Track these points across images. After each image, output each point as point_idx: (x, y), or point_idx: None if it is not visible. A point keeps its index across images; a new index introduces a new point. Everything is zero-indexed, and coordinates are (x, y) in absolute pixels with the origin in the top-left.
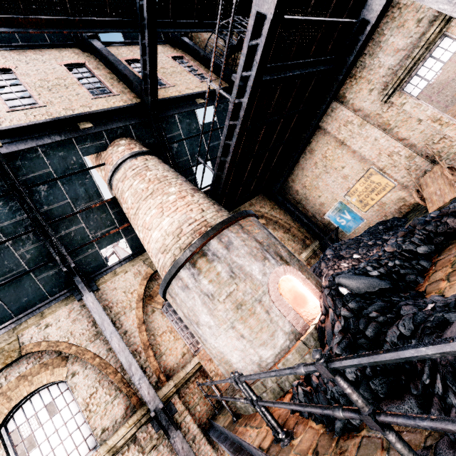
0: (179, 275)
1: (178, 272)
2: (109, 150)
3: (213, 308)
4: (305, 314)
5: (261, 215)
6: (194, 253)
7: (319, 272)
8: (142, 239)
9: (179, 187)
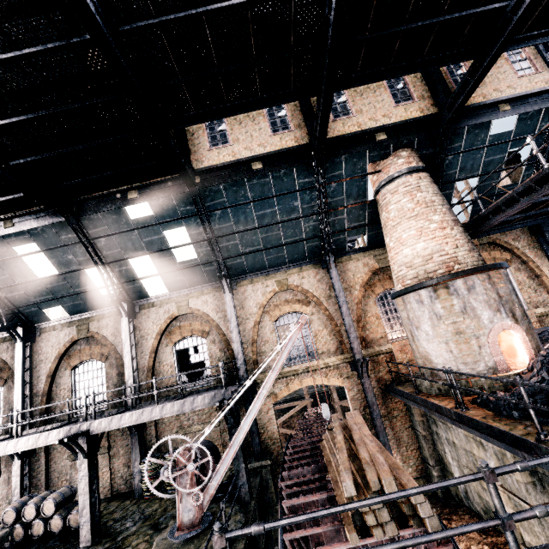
0: (419, 292)
1: (419, 290)
2: (389, 160)
3: (437, 324)
4: (509, 363)
5: (509, 249)
6: (439, 283)
7: (546, 337)
8: (390, 247)
9: (442, 216)
